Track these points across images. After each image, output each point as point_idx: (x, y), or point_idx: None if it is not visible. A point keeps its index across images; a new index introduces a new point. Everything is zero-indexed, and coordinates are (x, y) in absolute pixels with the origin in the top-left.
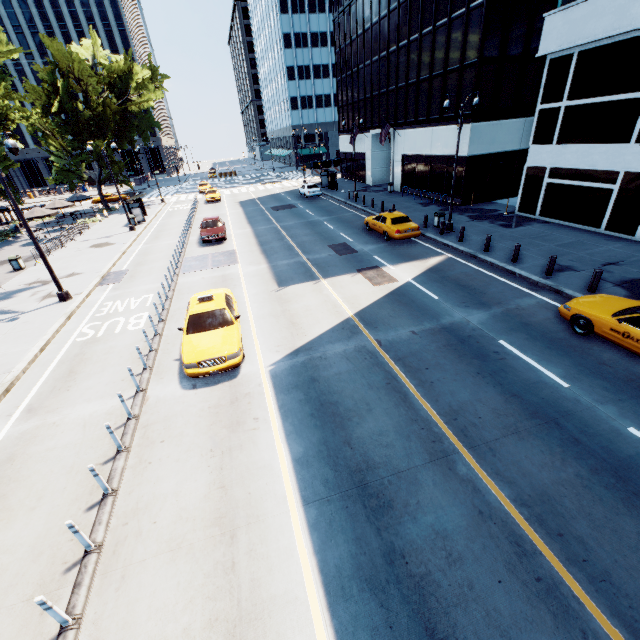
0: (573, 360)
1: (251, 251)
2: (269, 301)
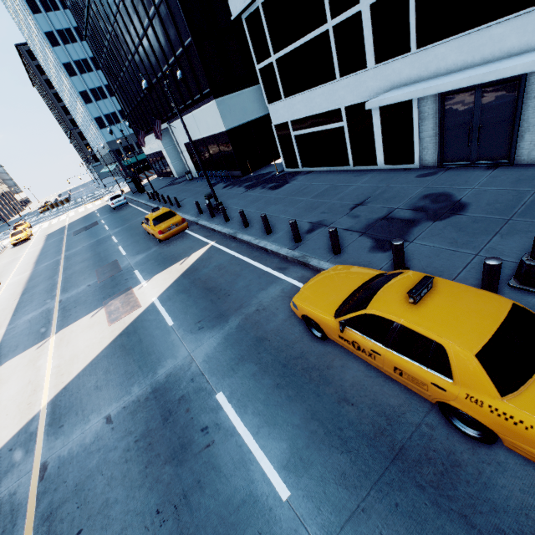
0: (305, 407)
1: (4, 309)
2: None
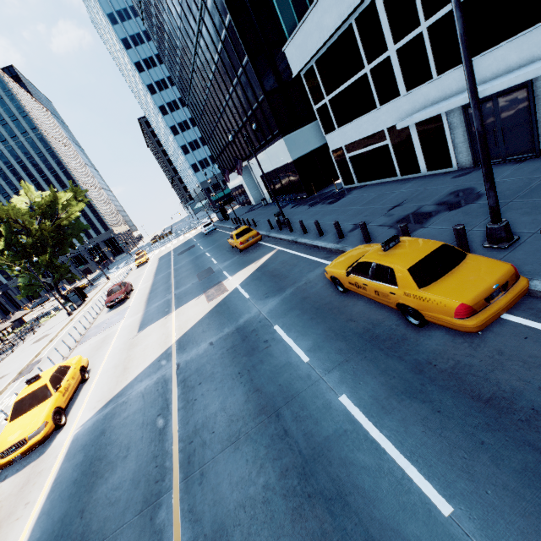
0: (326, 325)
1: (139, 302)
2: (122, 351)
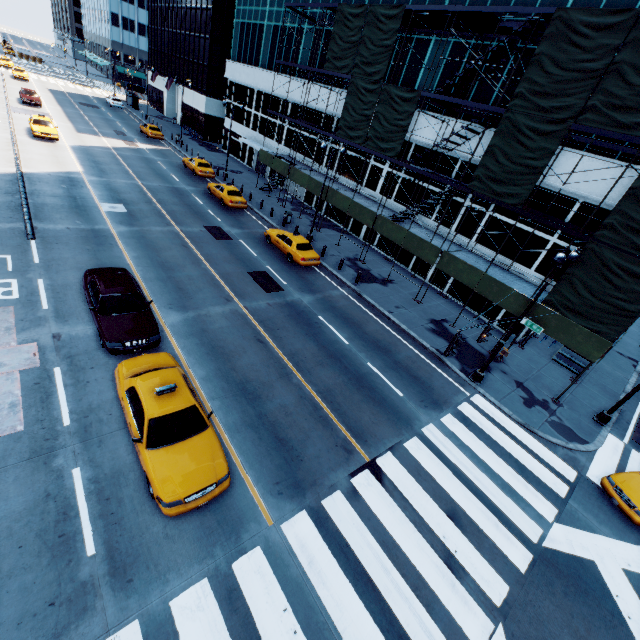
0: (175, 168)
1: (62, 118)
2: (72, 135)
